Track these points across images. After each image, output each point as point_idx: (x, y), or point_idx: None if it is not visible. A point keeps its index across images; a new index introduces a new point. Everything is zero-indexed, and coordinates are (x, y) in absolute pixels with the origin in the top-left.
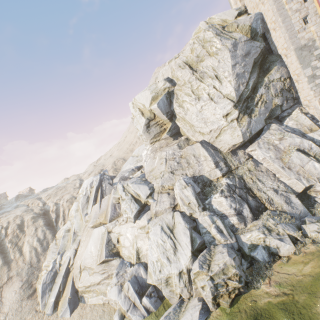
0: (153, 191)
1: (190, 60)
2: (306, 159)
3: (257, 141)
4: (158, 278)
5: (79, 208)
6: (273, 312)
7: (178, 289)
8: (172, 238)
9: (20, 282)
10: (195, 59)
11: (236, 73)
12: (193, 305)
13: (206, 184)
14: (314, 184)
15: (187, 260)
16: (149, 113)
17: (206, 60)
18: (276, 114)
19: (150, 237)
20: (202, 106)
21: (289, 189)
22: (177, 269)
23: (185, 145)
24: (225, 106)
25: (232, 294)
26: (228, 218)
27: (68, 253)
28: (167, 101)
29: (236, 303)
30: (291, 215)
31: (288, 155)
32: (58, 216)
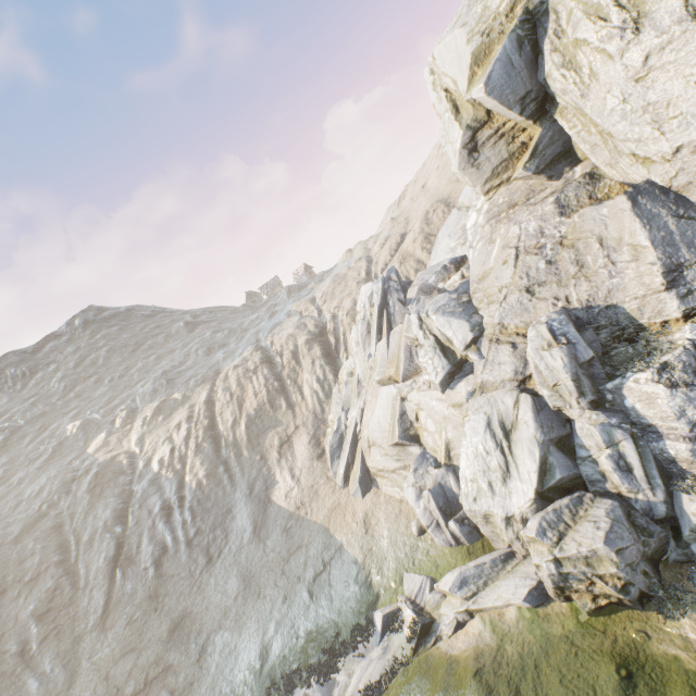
0: (481, 334)
1: None
2: None
3: None
4: (471, 508)
5: (359, 341)
6: (670, 680)
7: (505, 537)
8: (505, 450)
9: (307, 435)
10: None
11: None
12: (524, 573)
13: (623, 334)
14: None
15: (525, 503)
16: (471, 106)
17: None
18: None
19: (465, 434)
20: (650, 56)
21: None
22: (502, 511)
23: (581, 199)
24: None
25: (601, 599)
26: (663, 441)
27: (353, 412)
28: (520, 57)
29: (605, 615)
30: None
31: None
32: (338, 341)
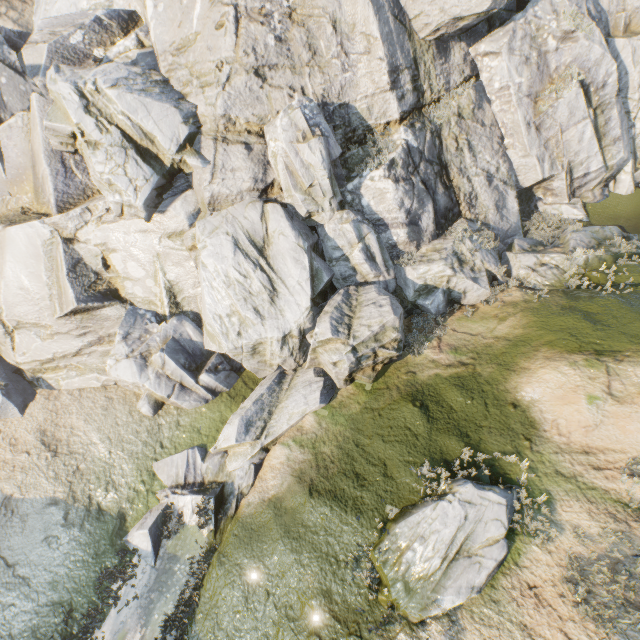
0: (198, 130)
1: None
2: (580, 114)
3: (513, 26)
4: (236, 346)
5: None
6: (441, 389)
7: (278, 360)
8: (265, 269)
9: None
10: None
11: None
12: (306, 382)
13: (354, 137)
14: (555, 175)
15: (302, 315)
16: None
17: None
18: None
19: (206, 264)
20: None
21: (512, 179)
22: (279, 332)
23: None
24: None
25: (378, 366)
26: (390, 230)
27: None
28: None
29: (382, 376)
30: (495, 232)
31: (556, 92)
32: None
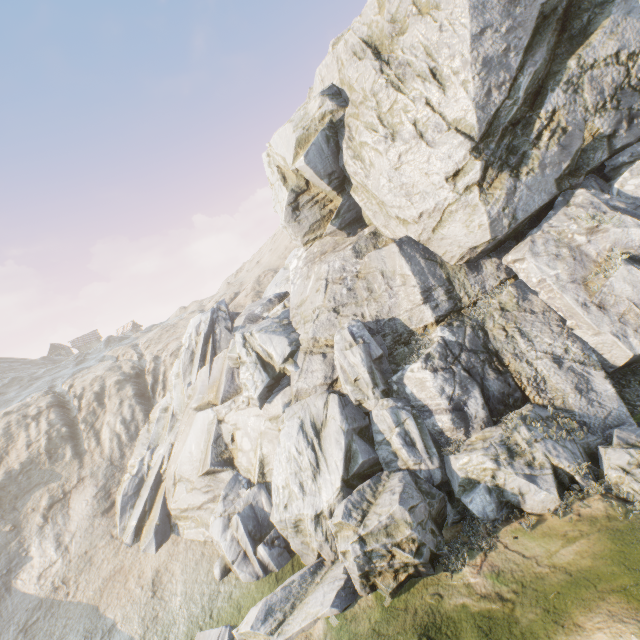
0: (298, 348)
1: (378, 32)
2: None
3: (530, 238)
4: (281, 518)
5: (180, 372)
6: (462, 630)
7: (314, 543)
8: (316, 447)
9: (95, 487)
10: (387, 28)
11: (484, 56)
12: (333, 577)
13: (401, 339)
14: None
15: (333, 494)
16: (295, 177)
17: (412, 29)
18: (595, 162)
19: (280, 441)
20: (401, 155)
21: (592, 358)
22: (312, 509)
23: (369, 248)
24: (451, 151)
25: (401, 574)
26: (434, 416)
27: (162, 449)
28: (328, 147)
29: (406, 591)
30: (584, 419)
31: (603, 273)
32: (156, 381)
